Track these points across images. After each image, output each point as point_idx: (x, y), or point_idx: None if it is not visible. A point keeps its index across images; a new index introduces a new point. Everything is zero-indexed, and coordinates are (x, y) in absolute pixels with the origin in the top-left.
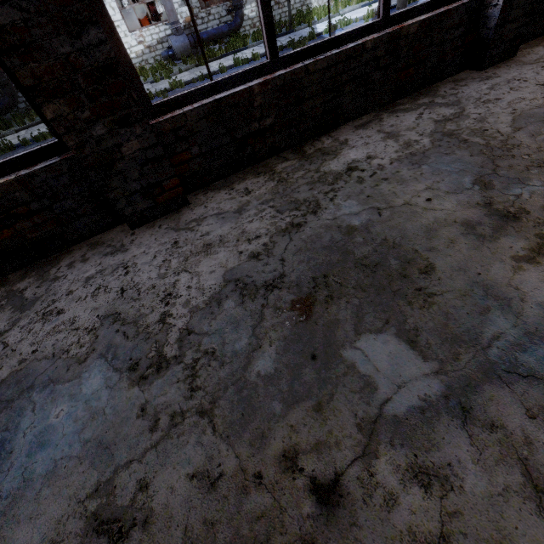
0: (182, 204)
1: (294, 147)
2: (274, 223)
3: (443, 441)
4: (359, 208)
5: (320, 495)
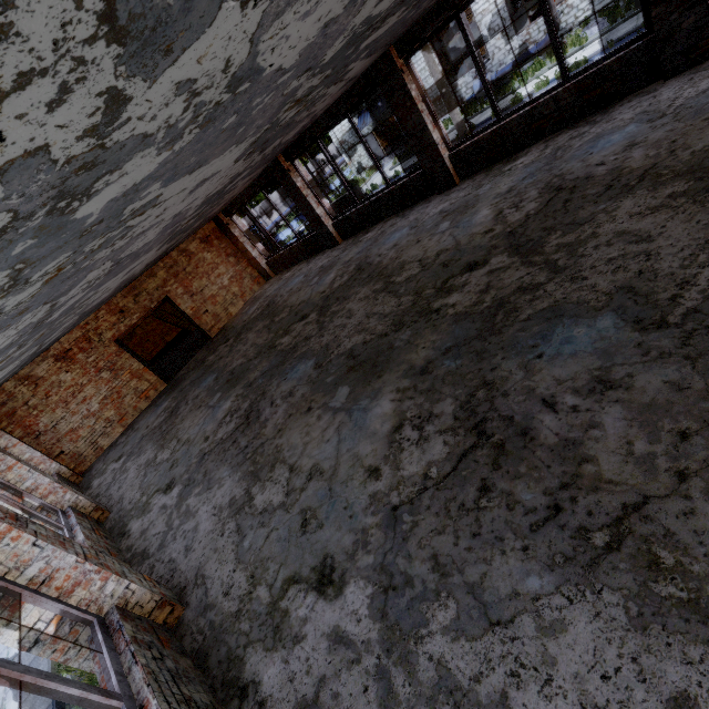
0: (707, 58)
1: None
2: None
3: None
4: None
5: None
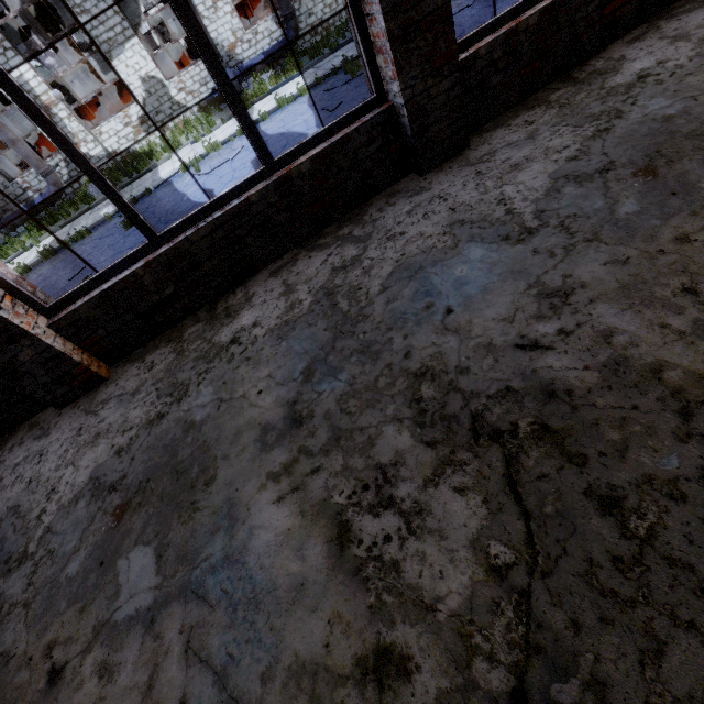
0: (100, 381)
1: (212, 302)
2: (149, 412)
3: (128, 645)
4: (210, 399)
5: (52, 676)
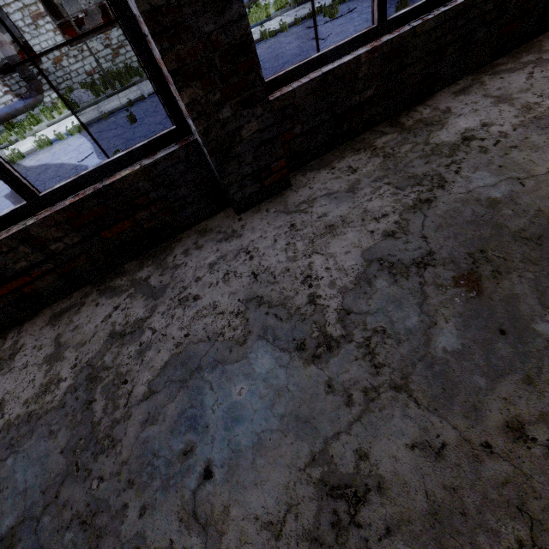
0: (284, 186)
1: (388, 120)
2: (399, 201)
3: None
4: (495, 179)
5: None
